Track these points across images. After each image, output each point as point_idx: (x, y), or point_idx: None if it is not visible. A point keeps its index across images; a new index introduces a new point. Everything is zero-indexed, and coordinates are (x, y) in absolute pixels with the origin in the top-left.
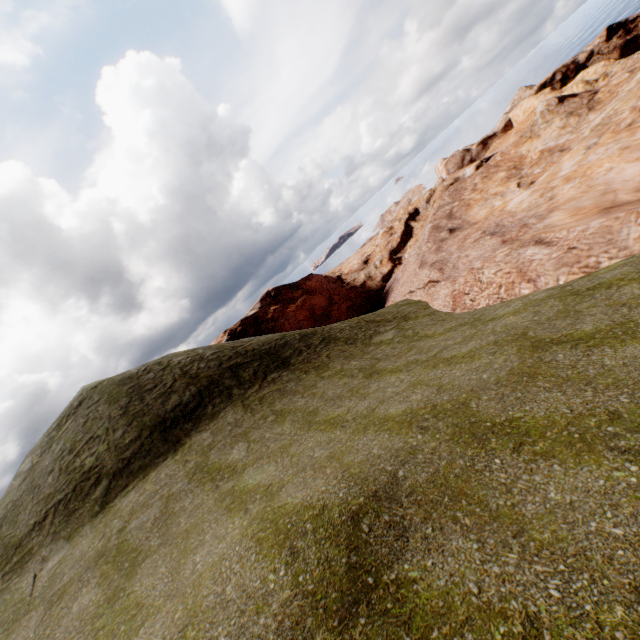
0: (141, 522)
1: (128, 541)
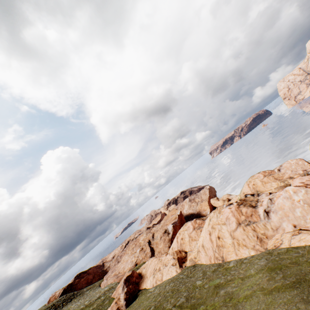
0: None
1: None
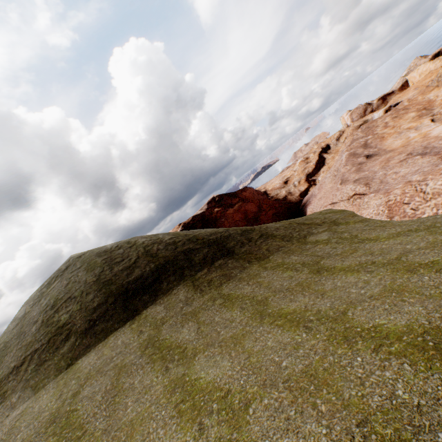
0: (93, 391)
1: (77, 412)
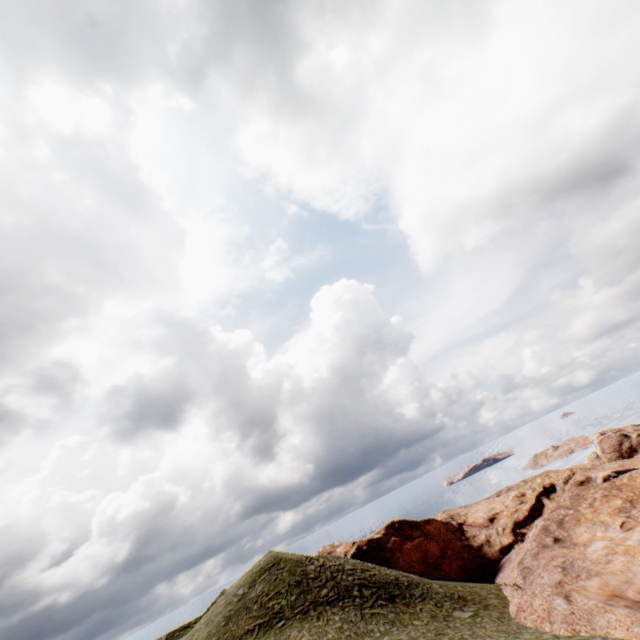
0: None
1: None
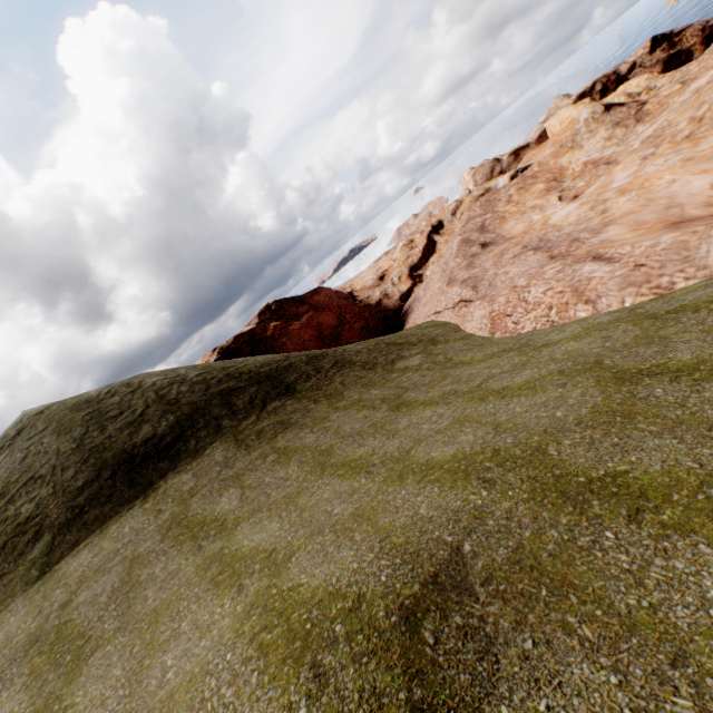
0: (93, 594)
1: (73, 622)
